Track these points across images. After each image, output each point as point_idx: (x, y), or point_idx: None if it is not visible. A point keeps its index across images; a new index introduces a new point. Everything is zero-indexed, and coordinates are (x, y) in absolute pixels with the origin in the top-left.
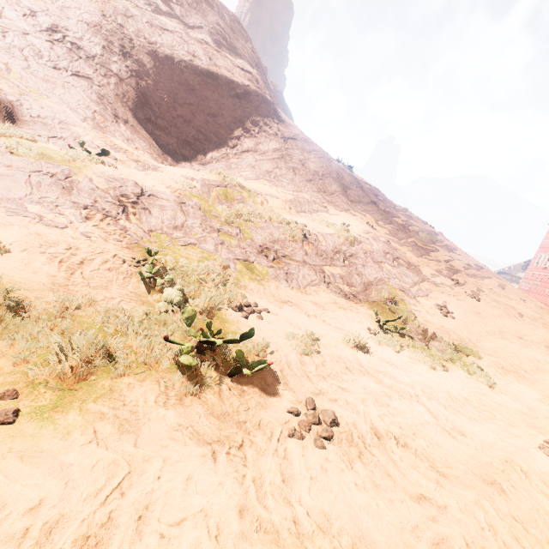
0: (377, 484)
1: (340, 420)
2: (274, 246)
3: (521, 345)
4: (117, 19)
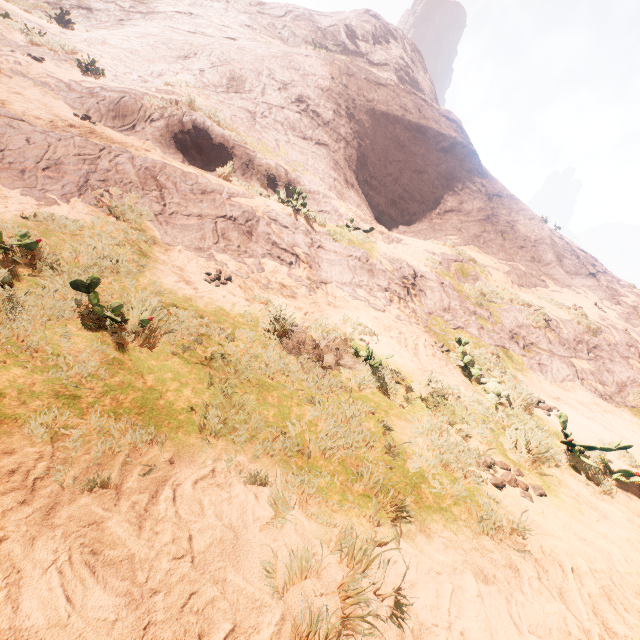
0: None
1: None
2: (520, 332)
3: None
4: (342, 80)
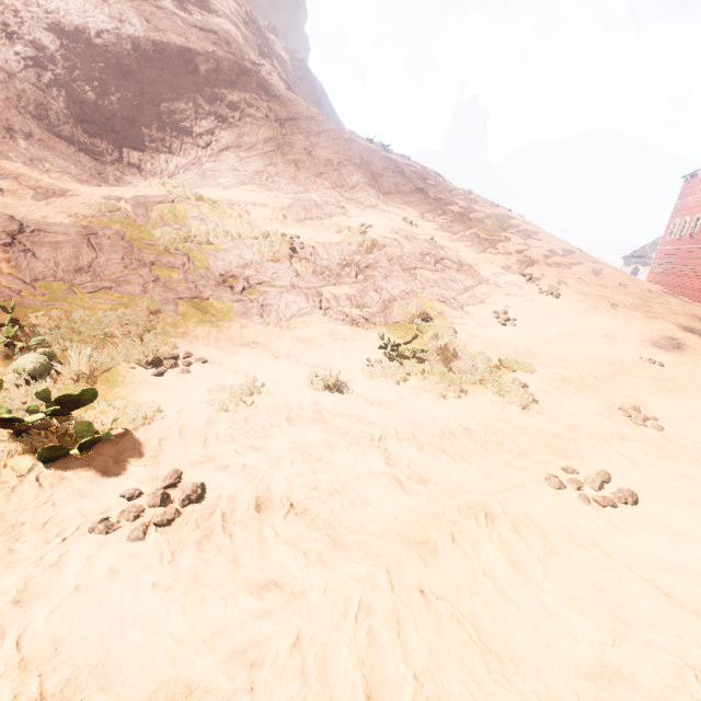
0: (199, 578)
1: (208, 494)
2: (244, 272)
3: (603, 345)
4: None
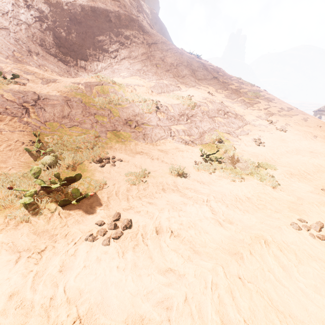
0: (136, 265)
1: (133, 225)
2: (135, 118)
3: (310, 156)
4: None
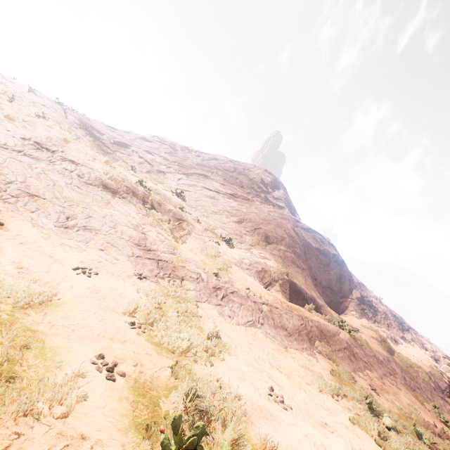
0: None
1: None
2: (424, 385)
3: None
4: (295, 230)
